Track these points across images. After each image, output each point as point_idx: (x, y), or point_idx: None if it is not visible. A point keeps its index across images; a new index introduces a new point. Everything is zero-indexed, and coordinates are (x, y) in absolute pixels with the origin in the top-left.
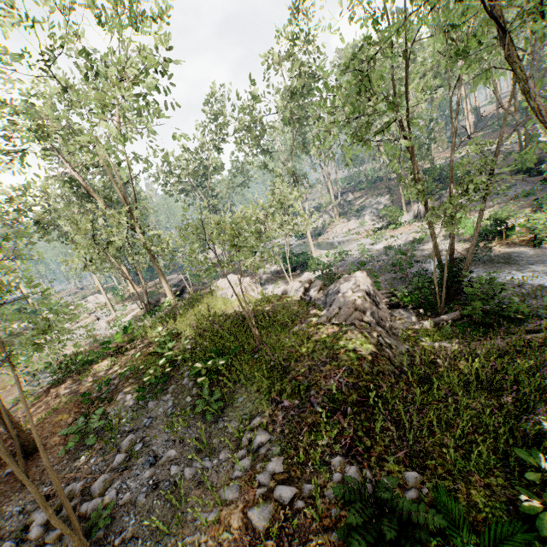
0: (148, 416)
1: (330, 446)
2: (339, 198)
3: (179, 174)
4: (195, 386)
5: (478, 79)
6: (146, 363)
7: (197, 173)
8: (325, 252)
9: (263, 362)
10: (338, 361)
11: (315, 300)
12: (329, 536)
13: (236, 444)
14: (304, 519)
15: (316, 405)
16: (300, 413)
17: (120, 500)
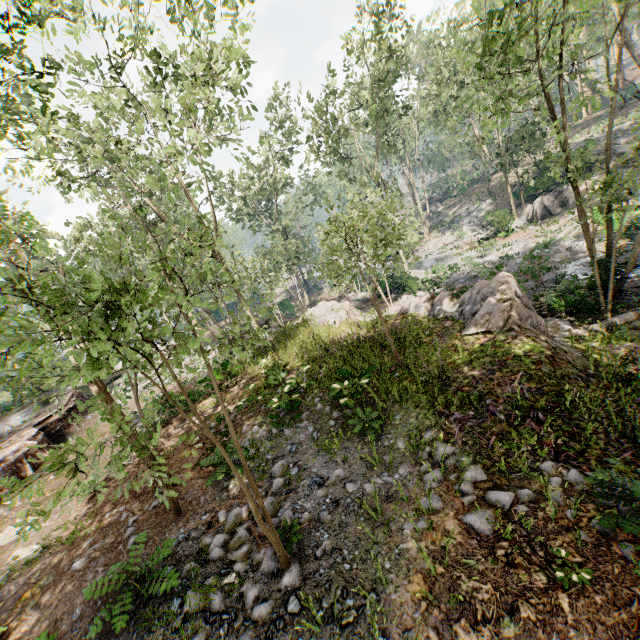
0: (289, 443)
1: (531, 453)
2: (428, 209)
3: (244, 196)
4: (333, 410)
5: None
6: (263, 394)
7: (264, 193)
8: (421, 272)
9: (417, 375)
10: (510, 367)
11: (446, 313)
12: (575, 535)
13: (413, 459)
14: (535, 522)
15: (498, 413)
16: (480, 423)
17: (301, 519)
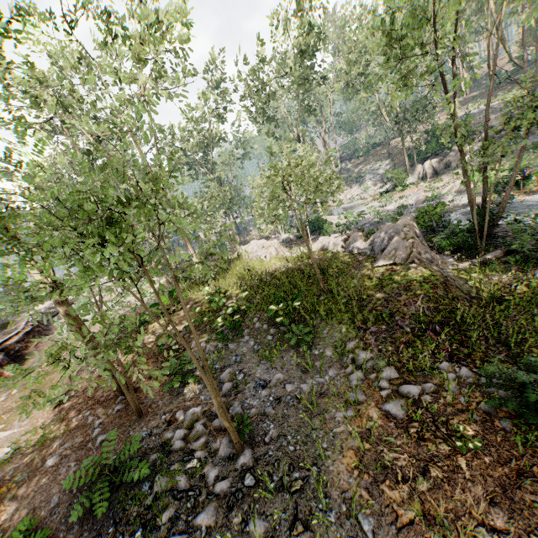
0: (234, 355)
1: (431, 357)
2: (339, 166)
3: (183, 147)
4: (270, 328)
5: (532, 11)
6: (208, 316)
7: (202, 145)
8: (334, 218)
9: (340, 298)
10: (413, 291)
11: (359, 250)
12: (467, 415)
13: (339, 364)
14: (437, 407)
15: (405, 327)
16: (391, 335)
17: (249, 414)
